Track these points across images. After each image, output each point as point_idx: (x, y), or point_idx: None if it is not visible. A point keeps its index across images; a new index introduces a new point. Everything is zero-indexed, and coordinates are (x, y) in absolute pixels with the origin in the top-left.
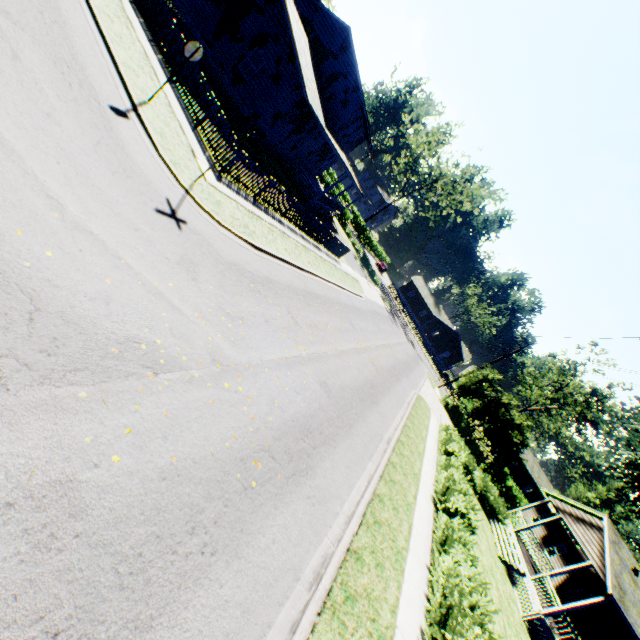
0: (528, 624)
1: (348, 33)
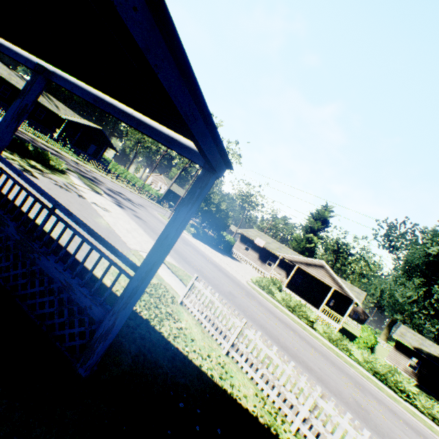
0: None
1: None
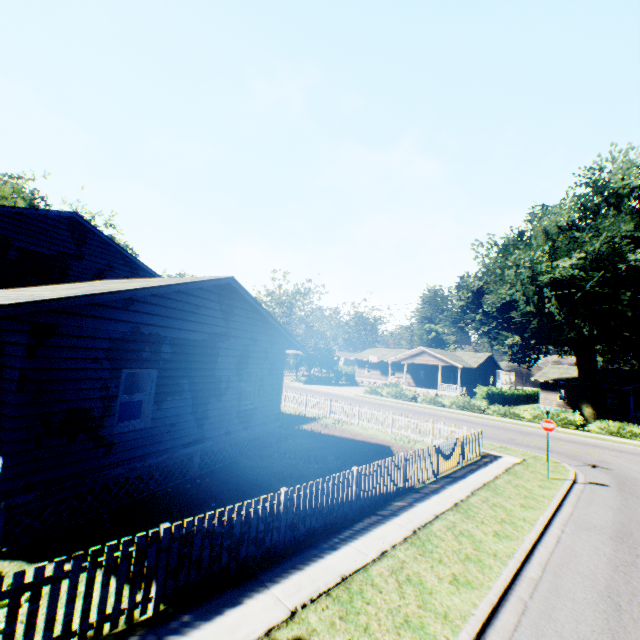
0: None
1: (67, 217)
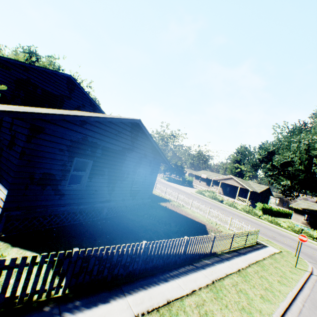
0: None
1: (67, 77)
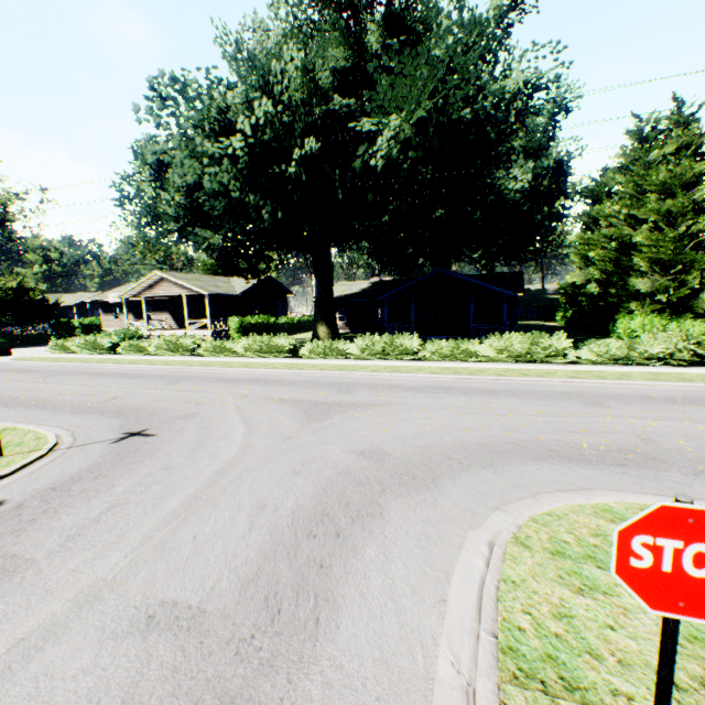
0: None
1: None
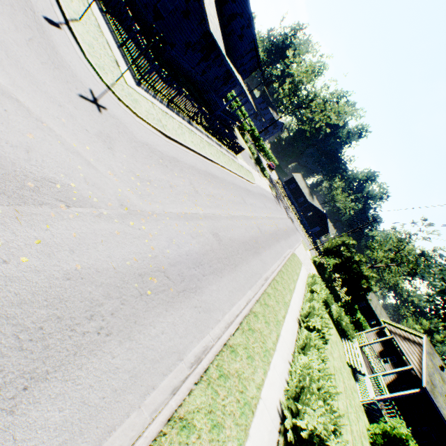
0: (365, 406)
1: None
